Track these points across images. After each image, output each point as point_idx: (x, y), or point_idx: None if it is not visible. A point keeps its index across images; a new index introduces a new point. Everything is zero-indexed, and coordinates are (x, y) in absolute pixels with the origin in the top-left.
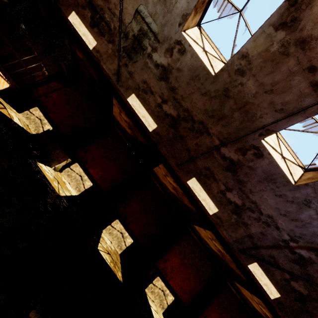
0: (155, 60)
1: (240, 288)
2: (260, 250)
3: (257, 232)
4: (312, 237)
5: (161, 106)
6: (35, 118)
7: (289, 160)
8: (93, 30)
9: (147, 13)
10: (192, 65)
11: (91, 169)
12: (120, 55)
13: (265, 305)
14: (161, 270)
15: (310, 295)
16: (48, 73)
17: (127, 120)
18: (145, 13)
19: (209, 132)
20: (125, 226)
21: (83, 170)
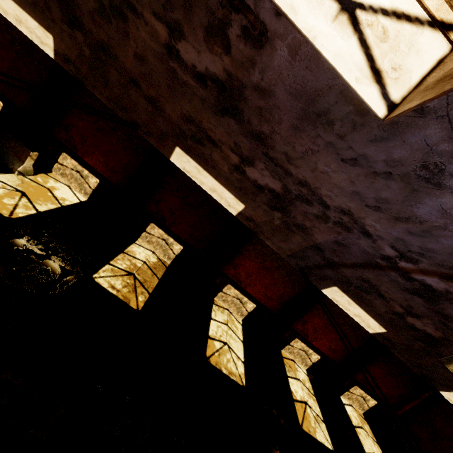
0: None
1: None
2: (341, 270)
3: (328, 241)
4: (451, 257)
5: None
6: None
7: (380, 9)
8: None
9: None
10: None
11: (86, 157)
12: None
13: None
14: (232, 277)
15: (447, 339)
16: None
17: None
18: None
19: (130, 3)
20: (167, 231)
21: (77, 161)
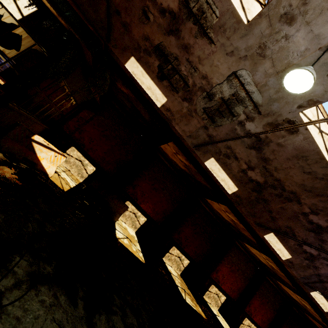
0: (248, 129)
1: (280, 284)
2: (324, 284)
3: (326, 273)
4: None
5: (245, 172)
6: (74, 160)
7: None
8: (161, 83)
9: (251, 80)
10: (301, 146)
11: (142, 204)
12: (198, 116)
13: (311, 307)
14: (214, 279)
15: None
16: (76, 102)
17: (186, 163)
18: (247, 80)
19: (300, 202)
20: (181, 251)
21: (135, 207)
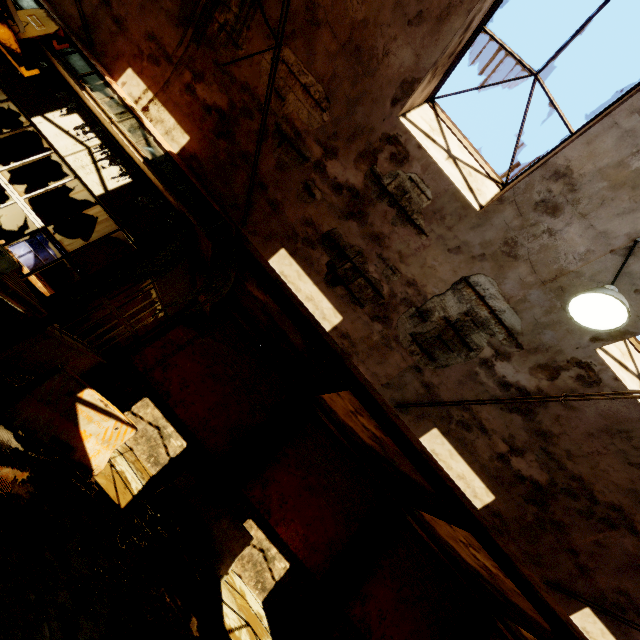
0: (500, 374)
1: None
2: None
3: None
4: None
5: (506, 459)
6: (145, 426)
7: None
8: (332, 290)
9: (497, 292)
10: (612, 411)
11: (281, 526)
12: (403, 349)
13: None
14: None
15: None
16: (165, 313)
17: (377, 434)
18: (489, 291)
19: (635, 529)
20: None
21: (265, 533)
